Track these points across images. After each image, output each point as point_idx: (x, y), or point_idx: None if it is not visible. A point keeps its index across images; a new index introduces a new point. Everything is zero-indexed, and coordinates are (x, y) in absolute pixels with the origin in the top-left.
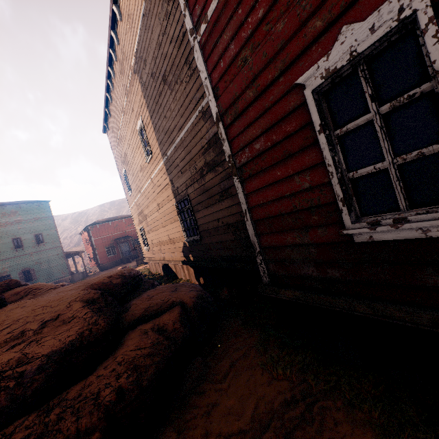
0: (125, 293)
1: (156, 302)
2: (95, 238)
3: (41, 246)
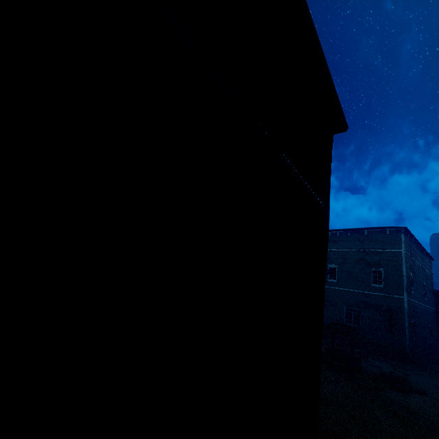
0: None
1: None
2: None
3: None
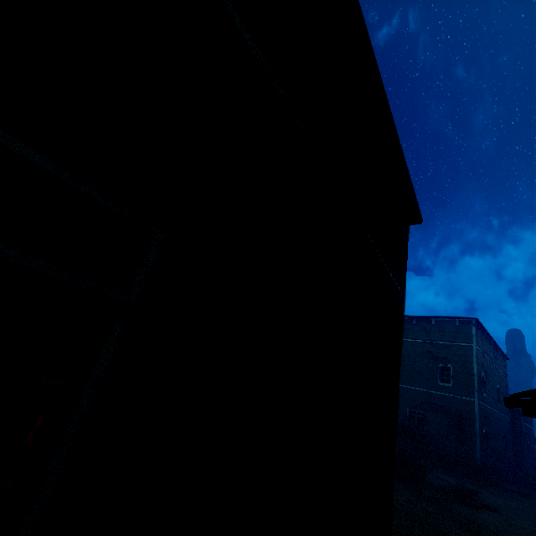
0: None
1: None
2: None
3: None
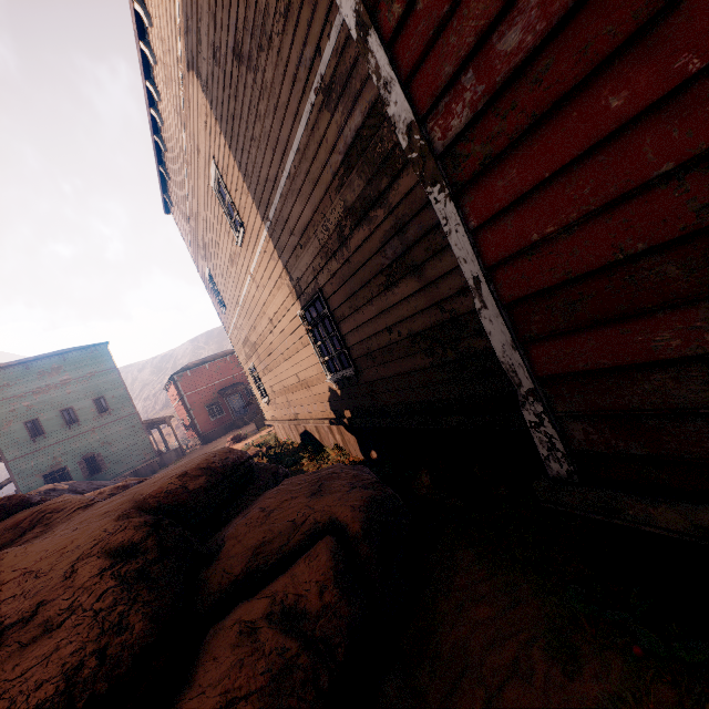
0: (217, 506)
1: (277, 529)
2: (188, 393)
3: (106, 416)
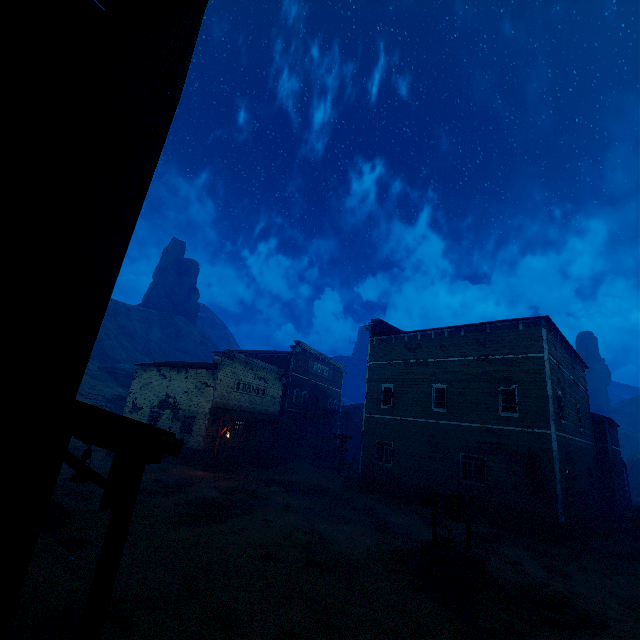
0: None
1: None
2: None
3: None
